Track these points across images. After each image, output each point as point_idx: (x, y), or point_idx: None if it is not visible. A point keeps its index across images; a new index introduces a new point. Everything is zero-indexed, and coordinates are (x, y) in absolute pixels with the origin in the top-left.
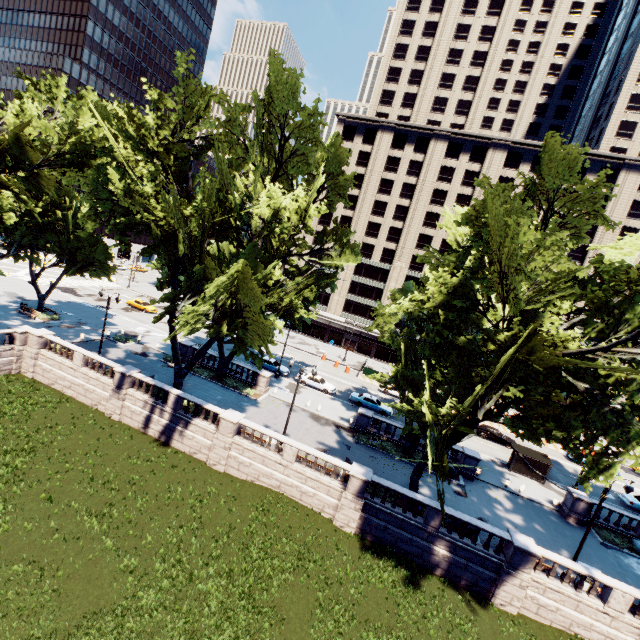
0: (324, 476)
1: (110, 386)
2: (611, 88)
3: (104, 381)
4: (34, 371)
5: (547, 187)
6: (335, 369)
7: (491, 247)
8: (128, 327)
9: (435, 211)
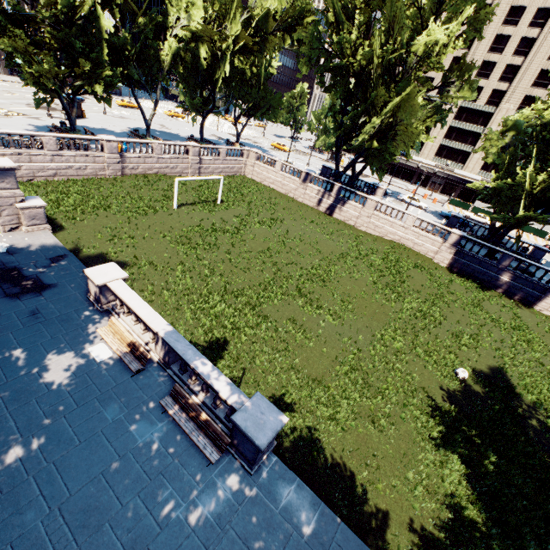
0: (431, 235)
1: (297, 182)
2: None
3: (294, 179)
4: (252, 174)
5: None
6: (423, 200)
7: None
8: (282, 158)
9: None
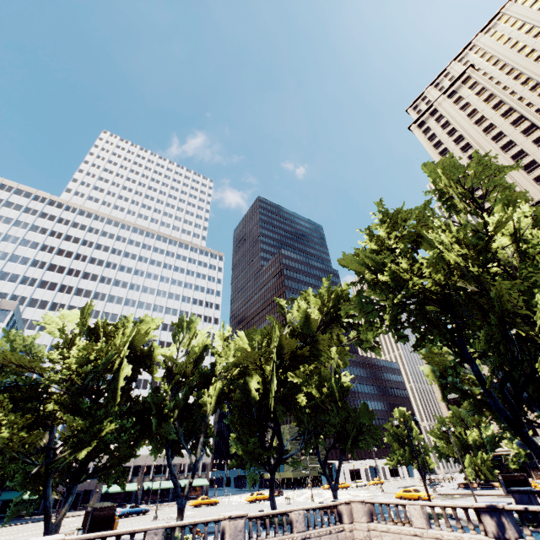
0: None
1: None
2: None
3: (470, 539)
4: None
5: None
6: None
7: None
8: None
9: None
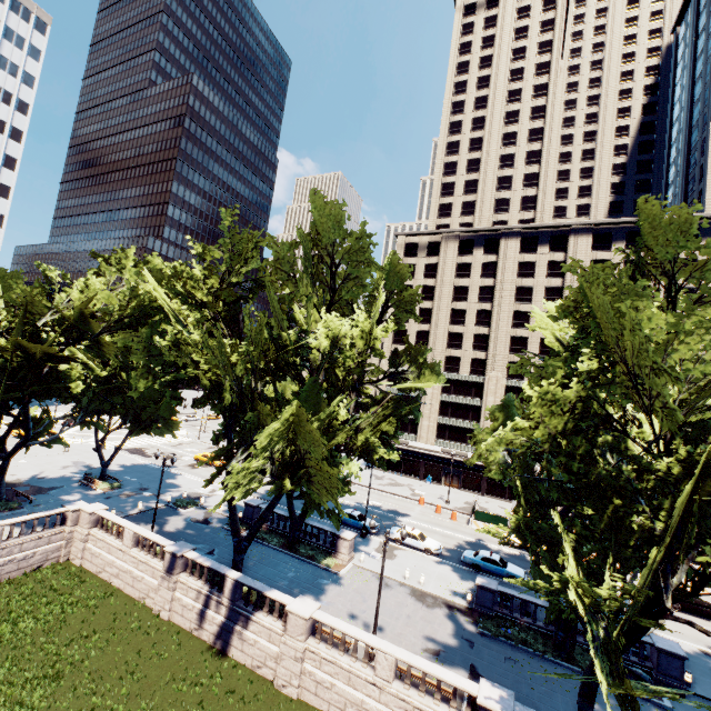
0: (440, 705)
1: (160, 571)
2: (694, 151)
3: (154, 565)
4: (83, 556)
5: (659, 260)
6: (437, 516)
7: (607, 343)
8: (192, 487)
9: (523, 309)
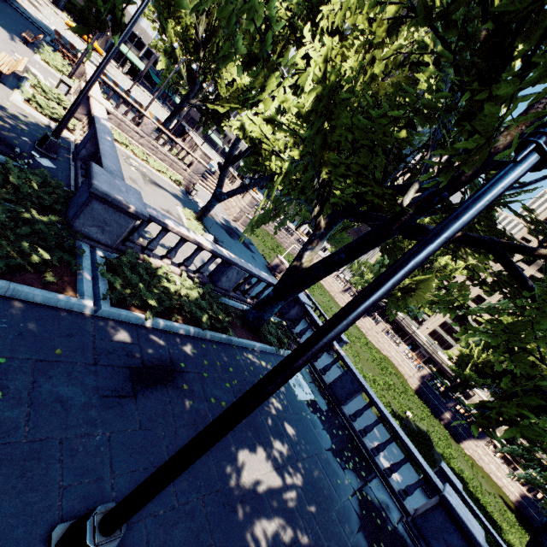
0: (411, 364)
1: (341, 289)
2: None
3: (339, 286)
4: None
5: None
6: None
7: None
8: None
9: None
